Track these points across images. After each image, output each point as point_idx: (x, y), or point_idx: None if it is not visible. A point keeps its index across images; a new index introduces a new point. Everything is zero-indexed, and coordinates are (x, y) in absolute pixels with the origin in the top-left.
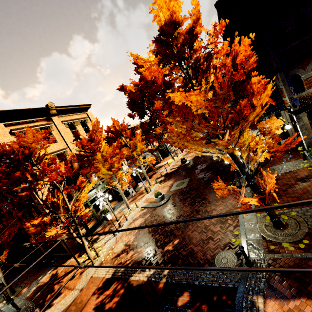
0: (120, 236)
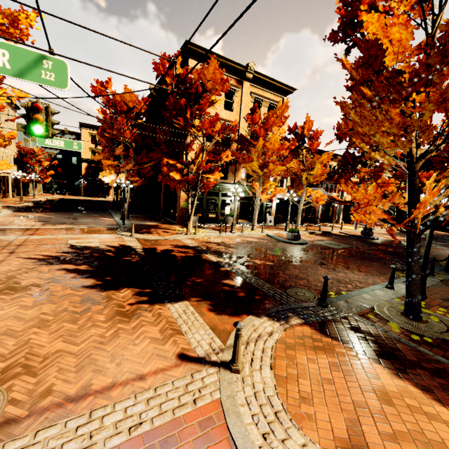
0: (225, 237)
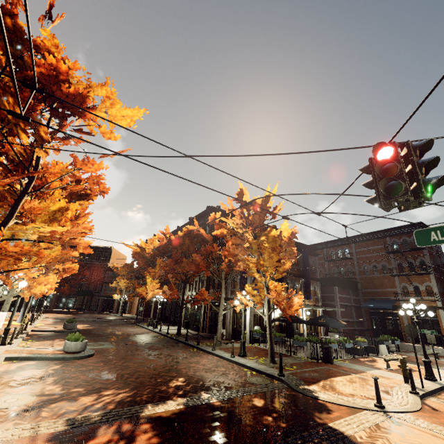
0: None
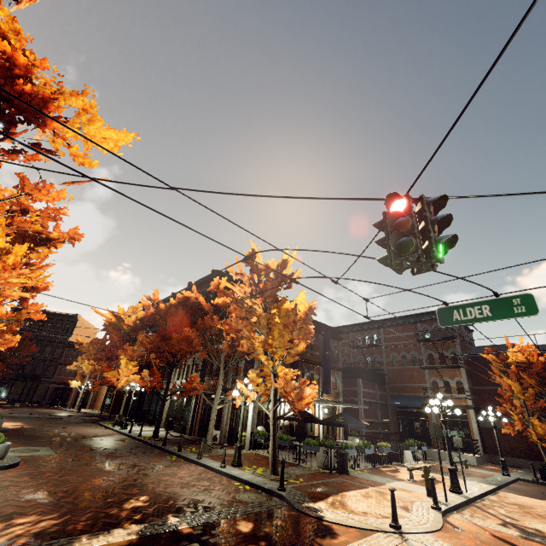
0: None
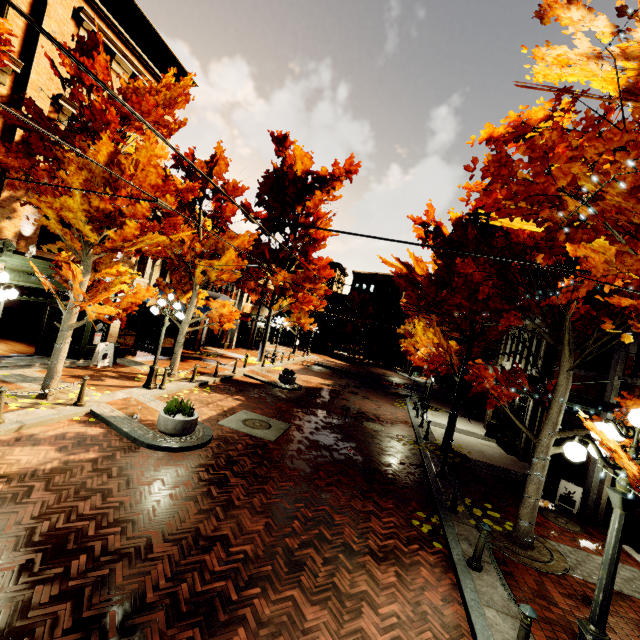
0: None
